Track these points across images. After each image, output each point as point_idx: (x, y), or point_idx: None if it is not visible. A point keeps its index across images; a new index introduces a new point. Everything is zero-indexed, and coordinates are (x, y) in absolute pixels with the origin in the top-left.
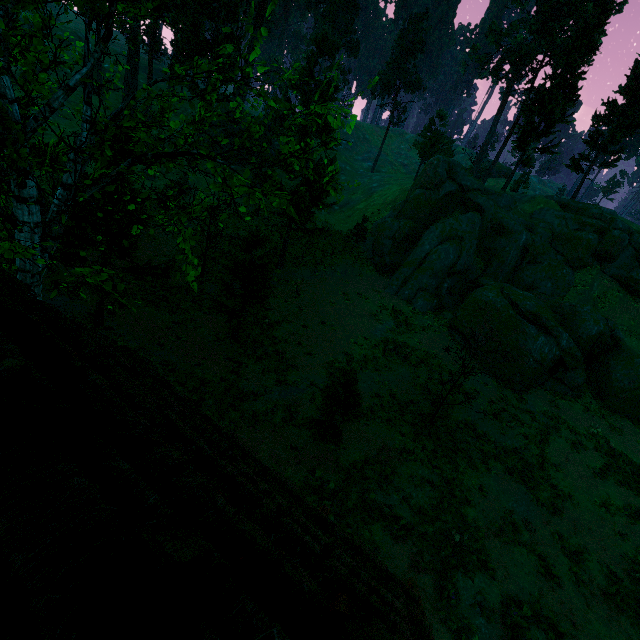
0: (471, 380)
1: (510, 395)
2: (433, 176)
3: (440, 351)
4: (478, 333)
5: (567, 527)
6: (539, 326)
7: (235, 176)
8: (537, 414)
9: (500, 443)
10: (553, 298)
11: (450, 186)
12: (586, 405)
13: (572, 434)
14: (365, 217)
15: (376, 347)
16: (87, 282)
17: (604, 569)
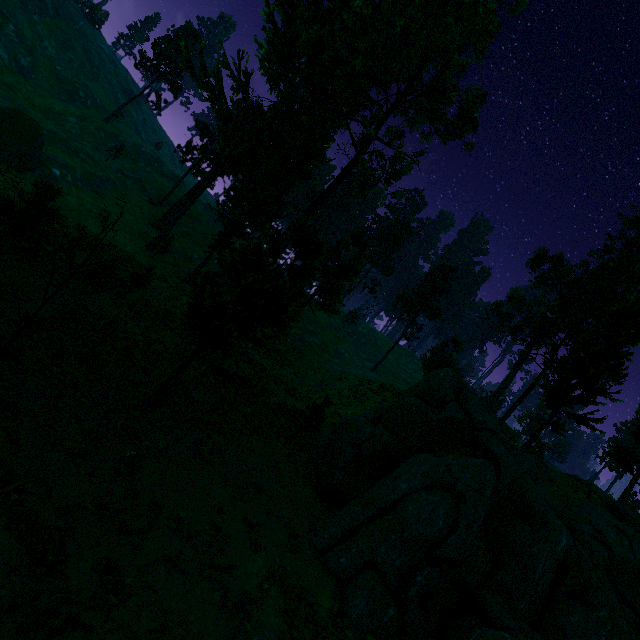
0: None
1: None
2: (436, 388)
3: None
4: None
5: None
6: None
7: None
8: None
9: None
10: None
11: (456, 410)
12: None
13: None
14: (328, 398)
15: None
16: None
17: None
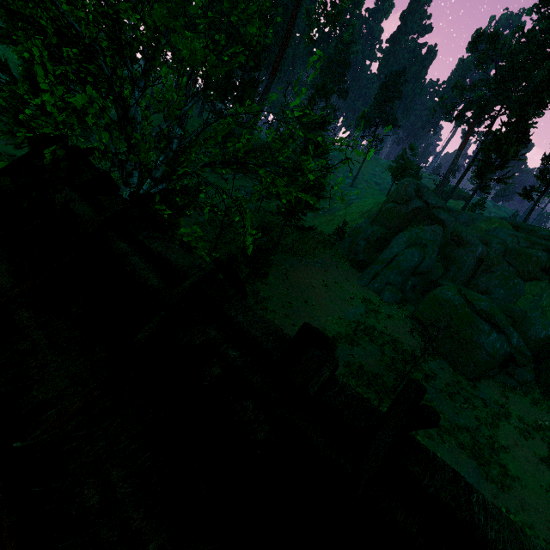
0: (429, 364)
1: (464, 381)
2: (404, 194)
3: (403, 337)
4: (437, 325)
5: (515, 504)
6: (492, 324)
7: (278, 180)
8: (488, 401)
9: (454, 421)
10: (505, 303)
11: (417, 203)
12: (534, 400)
13: (521, 423)
14: (345, 221)
15: (349, 326)
16: (183, 238)
17: (549, 547)
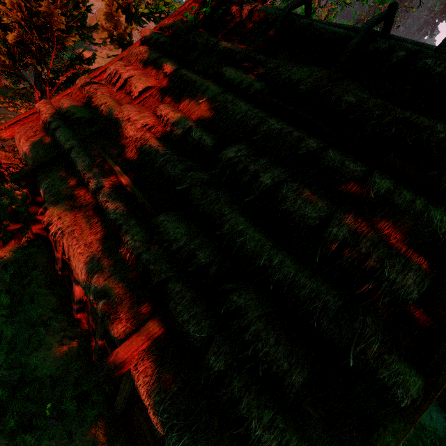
0: None
1: None
2: None
3: None
4: None
5: None
6: None
7: None
8: None
9: None
10: None
11: None
12: None
13: None
14: None
15: None
16: None
17: None
